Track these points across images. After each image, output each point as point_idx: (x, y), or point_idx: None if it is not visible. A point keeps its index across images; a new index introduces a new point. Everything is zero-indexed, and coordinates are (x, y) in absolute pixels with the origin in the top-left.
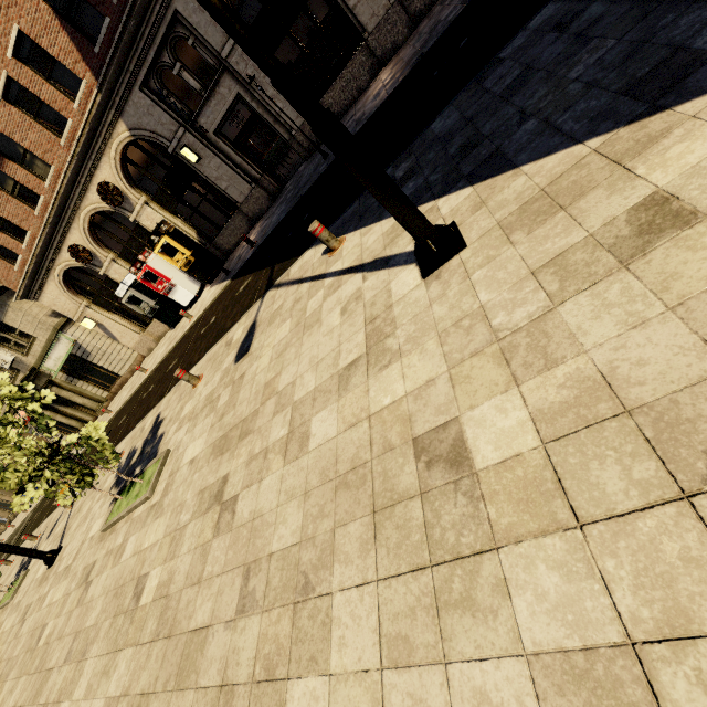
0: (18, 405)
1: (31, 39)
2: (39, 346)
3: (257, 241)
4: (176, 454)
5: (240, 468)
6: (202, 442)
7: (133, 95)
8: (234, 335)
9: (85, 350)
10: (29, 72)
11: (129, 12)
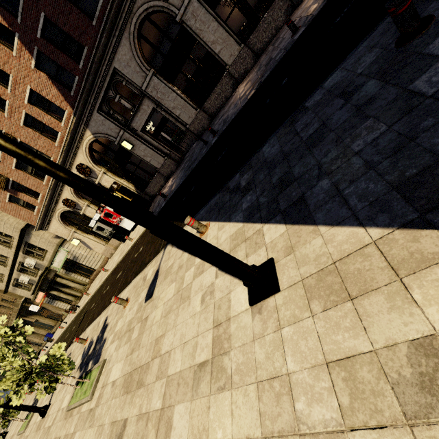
0: (10, 339)
1: (37, 92)
2: (49, 255)
3: (168, 195)
4: (107, 367)
5: (133, 421)
6: (120, 368)
7: (93, 115)
8: (148, 273)
9: (75, 256)
10: (37, 109)
11: (88, 72)
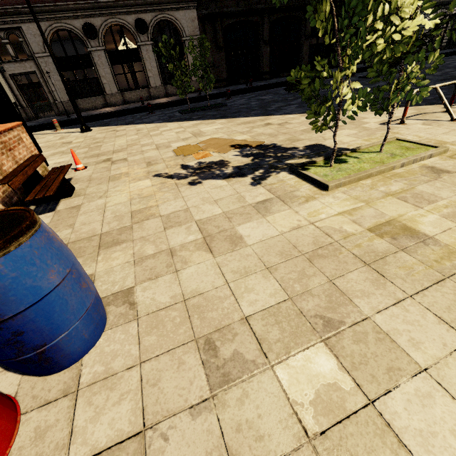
0: None
1: None
2: None
3: None
4: None
5: None
6: None
7: None
8: None
9: None
10: None
11: None
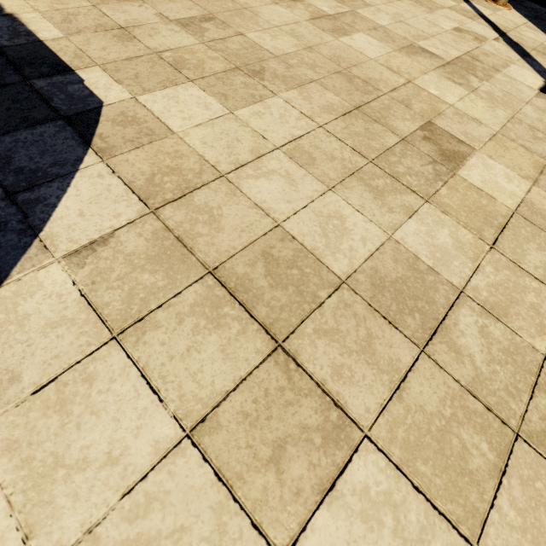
0: None
1: None
2: None
3: None
4: None
5: None
6: None
7: None
8: None
9: None
10: None
11: None
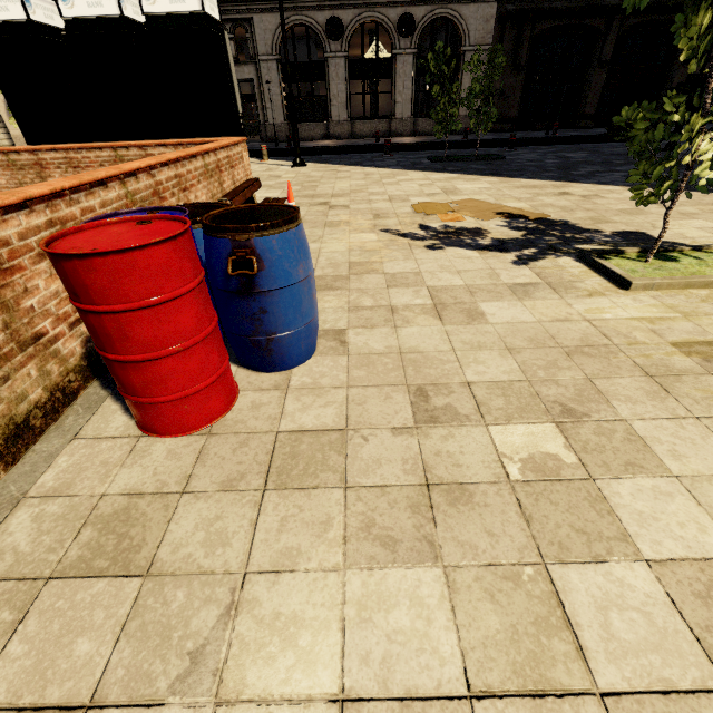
0: None
1: None
2: None
3: None
4: None
5: None
6: None
7: None
8: None
9: None
10: None
11: None
